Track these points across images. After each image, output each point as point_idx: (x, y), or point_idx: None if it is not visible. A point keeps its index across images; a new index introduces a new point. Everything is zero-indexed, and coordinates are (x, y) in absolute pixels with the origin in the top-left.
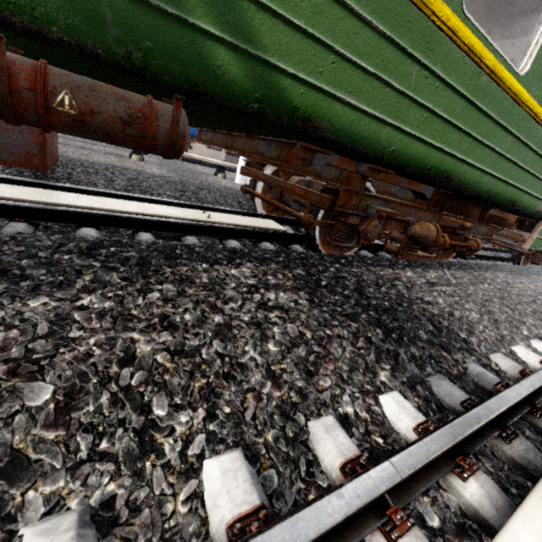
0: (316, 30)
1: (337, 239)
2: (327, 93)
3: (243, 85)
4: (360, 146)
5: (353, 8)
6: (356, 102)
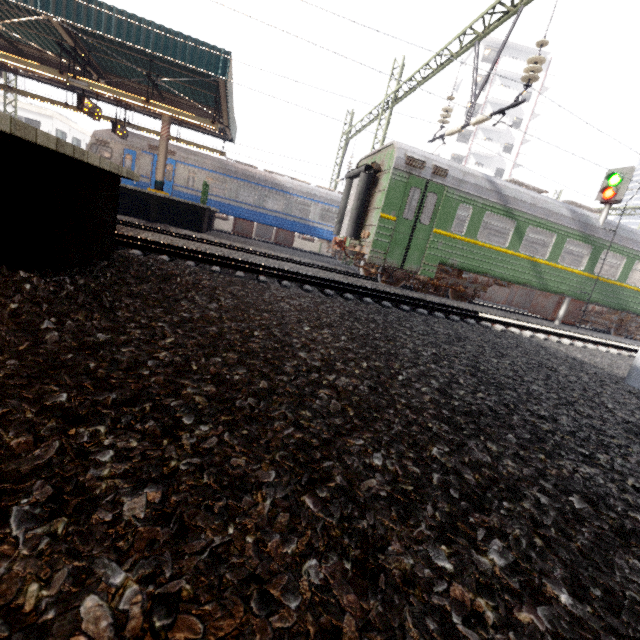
0: (631, 300)
1: (620, 332)
2: (631, 307)
3: (620, 308)
4: (636, 314)
5: (637, 297)
6: (636, 308)
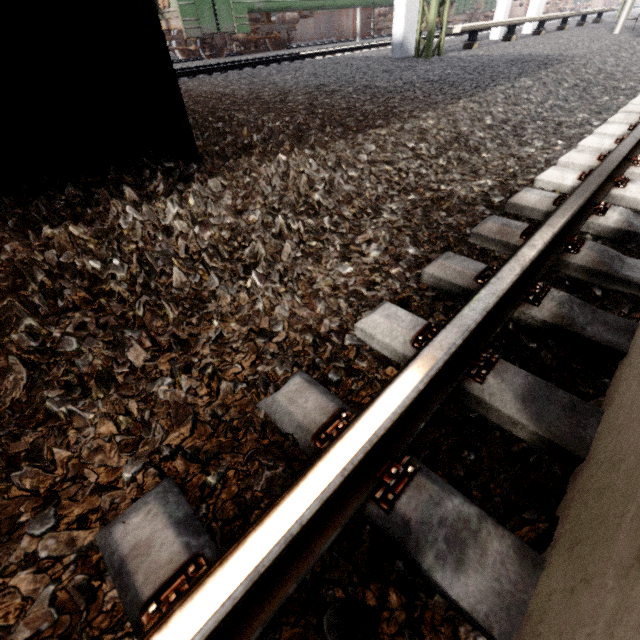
0: None
1: None
2: None
3: None
4: None
5: None
6: None
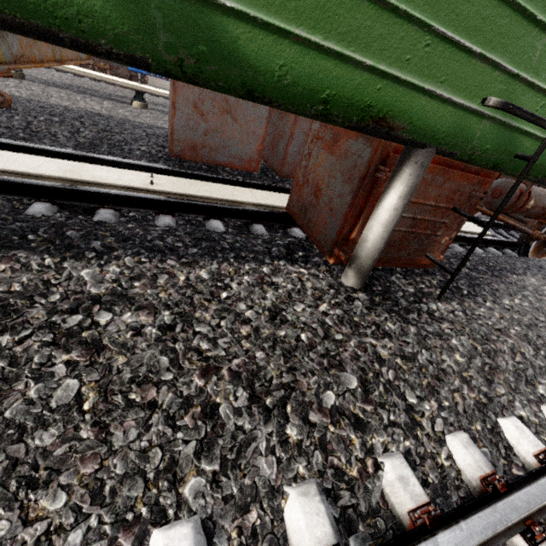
0: None
1: None
2: None
3: None
4: None
5: None
6: None
